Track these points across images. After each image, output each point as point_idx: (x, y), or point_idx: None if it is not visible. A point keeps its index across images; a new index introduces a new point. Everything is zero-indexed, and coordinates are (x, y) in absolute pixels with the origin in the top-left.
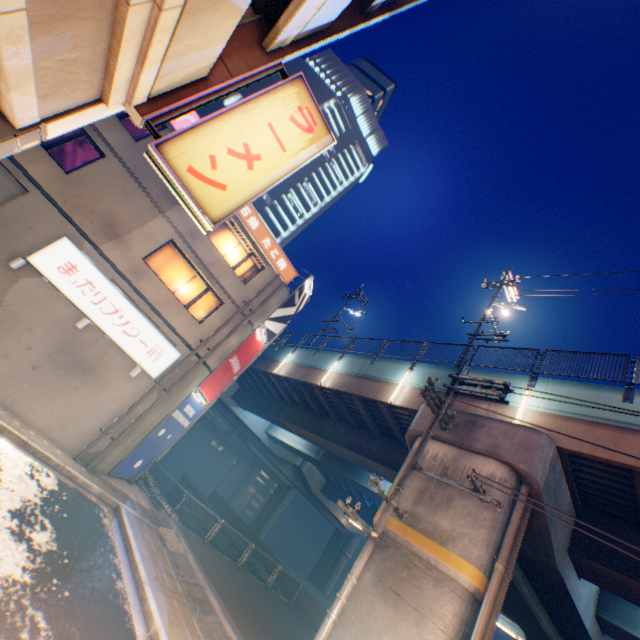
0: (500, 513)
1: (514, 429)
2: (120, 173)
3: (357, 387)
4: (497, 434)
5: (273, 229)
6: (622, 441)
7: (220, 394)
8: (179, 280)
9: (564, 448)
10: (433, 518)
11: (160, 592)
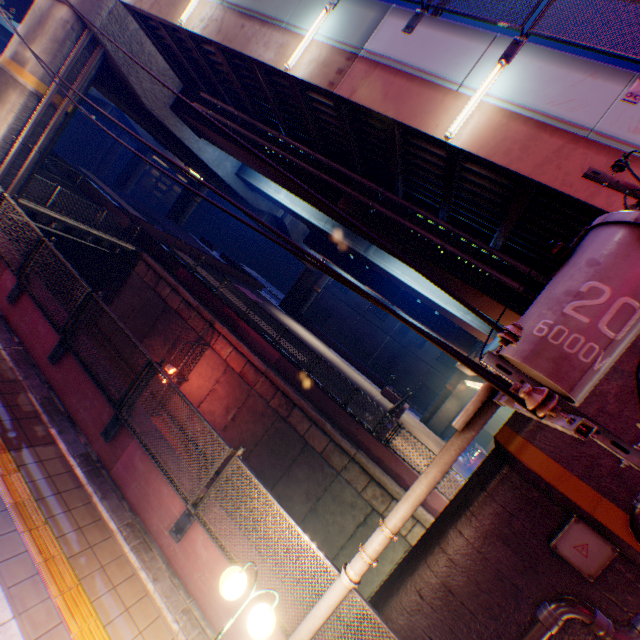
0: (61, 48)
1: None
2: None
3: None
4: None
5: None
6: None
7: None
8: None
9: (127, 5)
10: (26, 55)
11: None
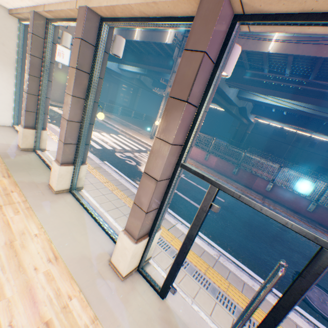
0: None
1: None
2: None
3: (151, 38)
4: None
5: None
6: (239, 41)
7: None
8: None
9: None
10: None
11: (116, 125)
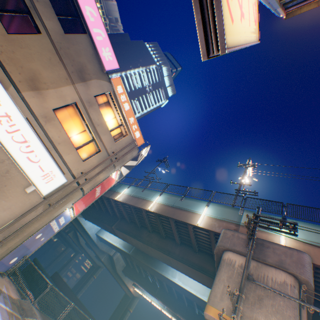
0: (297, 311)
1: (290, 251)
2: (49, 48)
3: (174, 213)
4: (280, 253)
5: None
6: None
7: (83, 210)
8: (74, 130)
9: (316, 264)
10: (252, 314)
11: None
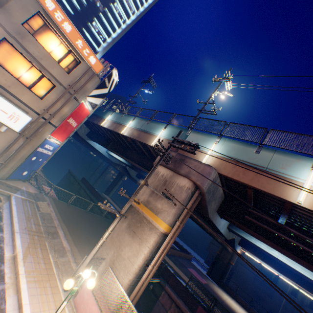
0: (183, 202)
1: (200, 165)
2: None
3: (138, 136)
4: (192, 167)
5: (106, 31)
6: (247, 172)
7: (68, 138)
8: (20, 69)
9: (221, 174)
10: (155, 203)
11: (26, 235)
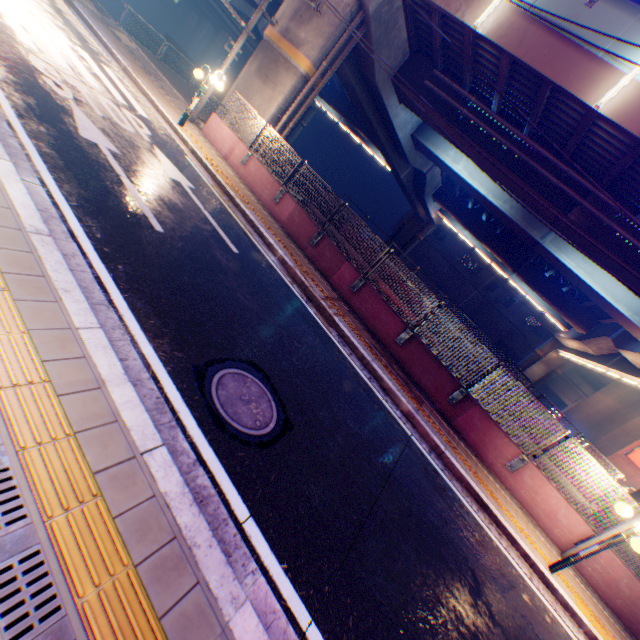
0: (336, 32)
1: None
2: None
3: None
4: None
5: None
6: None
7: None
8: None
9: None
10: (297, 34)
11: (124, 58)
